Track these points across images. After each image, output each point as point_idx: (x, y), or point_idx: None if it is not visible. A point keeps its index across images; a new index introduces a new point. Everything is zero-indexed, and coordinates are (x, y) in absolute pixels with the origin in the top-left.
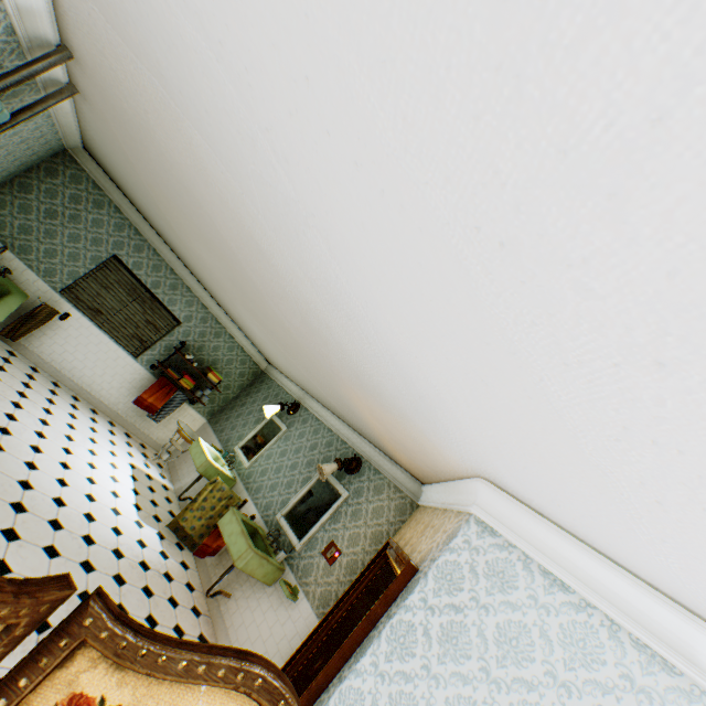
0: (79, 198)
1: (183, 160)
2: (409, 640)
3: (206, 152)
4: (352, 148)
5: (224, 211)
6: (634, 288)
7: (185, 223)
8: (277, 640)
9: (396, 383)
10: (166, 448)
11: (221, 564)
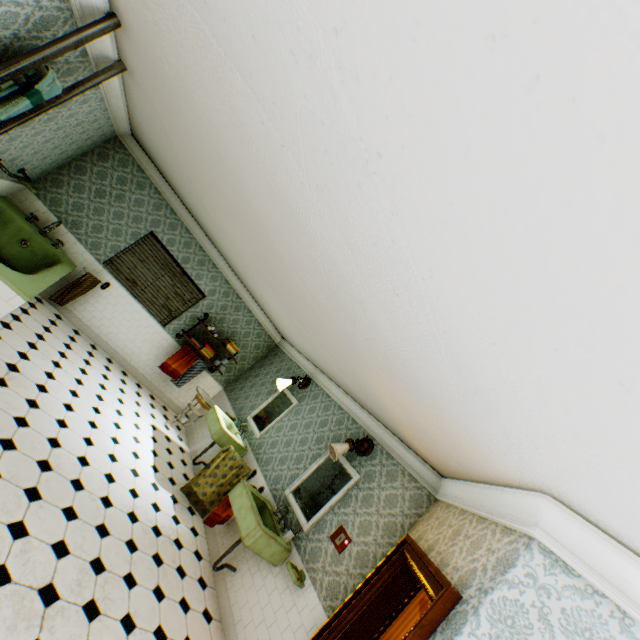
0: (125, 179)
1: (220, 120)
2: None
3: (247, 100)
4: (494, 5)
5: (258, 174)
6: None
7: (216, 197)
8: (281, 628)
9: (444, 371)
10: (184, 411)
11: (228, 534)
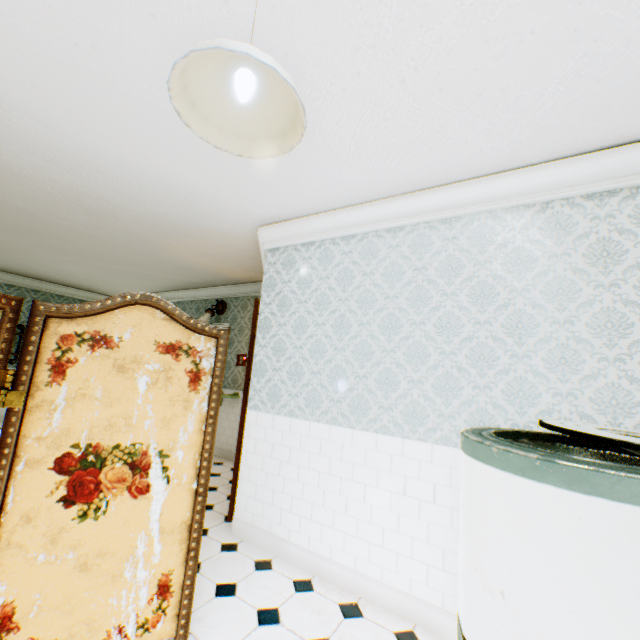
0: None
1: None
2: (268, 323)
3: None
4: None
5: None
6: (146, 38)
7: None
8: None
9: (170, 203)
10: None
11: None
